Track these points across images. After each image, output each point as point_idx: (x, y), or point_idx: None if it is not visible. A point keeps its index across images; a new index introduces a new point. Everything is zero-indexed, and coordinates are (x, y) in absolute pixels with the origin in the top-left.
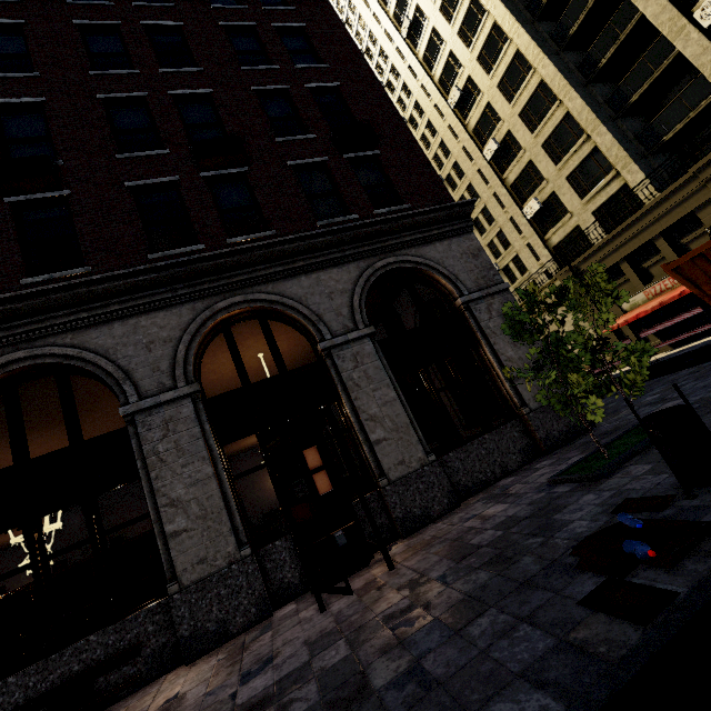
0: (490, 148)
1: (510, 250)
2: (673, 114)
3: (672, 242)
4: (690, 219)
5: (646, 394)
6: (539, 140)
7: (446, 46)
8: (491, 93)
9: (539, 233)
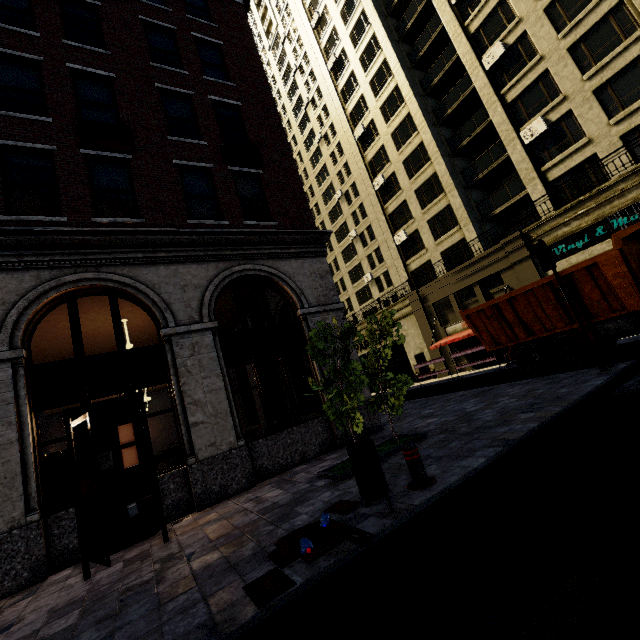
0: (378, 181)
1: (383, 265)
2: (501, 197)
3: (484, 290)
4: (497, 276)
5: (428, 407)
6: (413, 186)
7: (359, 89)
8: (386, 139)
9: (403, 258)
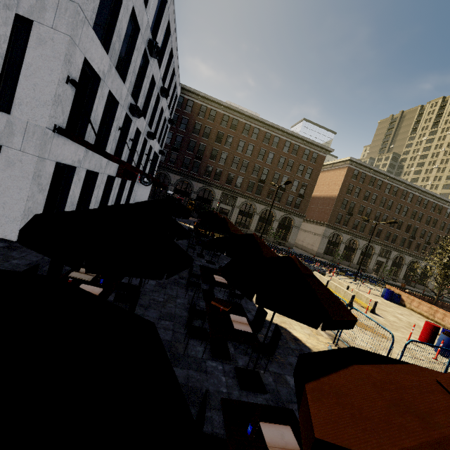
0: None
1: None
2: None
3: None
4: None
5: None
6: None
7: None
8: None
9: None
